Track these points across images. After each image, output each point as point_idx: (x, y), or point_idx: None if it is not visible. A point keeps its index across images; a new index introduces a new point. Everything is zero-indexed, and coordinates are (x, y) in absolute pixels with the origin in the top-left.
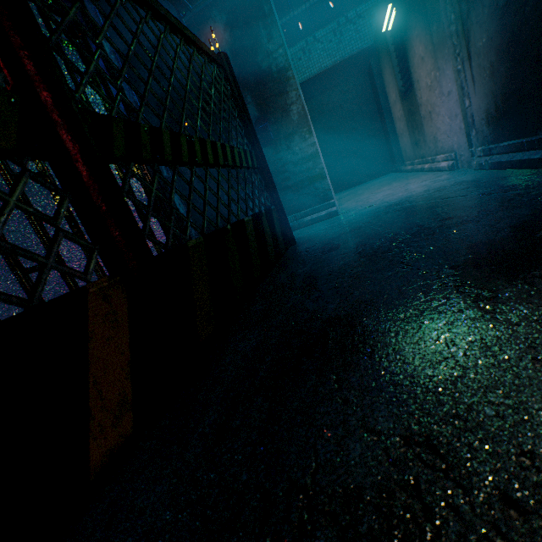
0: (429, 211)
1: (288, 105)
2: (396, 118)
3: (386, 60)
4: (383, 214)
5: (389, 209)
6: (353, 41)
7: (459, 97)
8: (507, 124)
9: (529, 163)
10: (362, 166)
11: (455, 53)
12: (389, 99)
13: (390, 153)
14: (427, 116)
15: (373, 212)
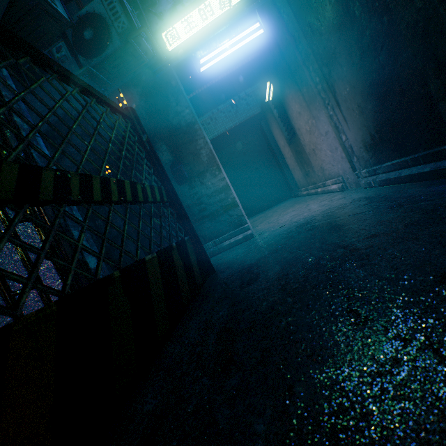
0: (344, 228)
1: (198, 150)
2: (287, 157)
3: (272, 119)
4: (296, 234)
5: (300, 229)
6: (246, 110)
7: (336, 135)
8: (385, 147)
9: (420, 176)
10: (268, 194)
11: (325, 104)
12: (279, 145)
13: (287, 183)
14: (311, 152)
15: (285, 232)
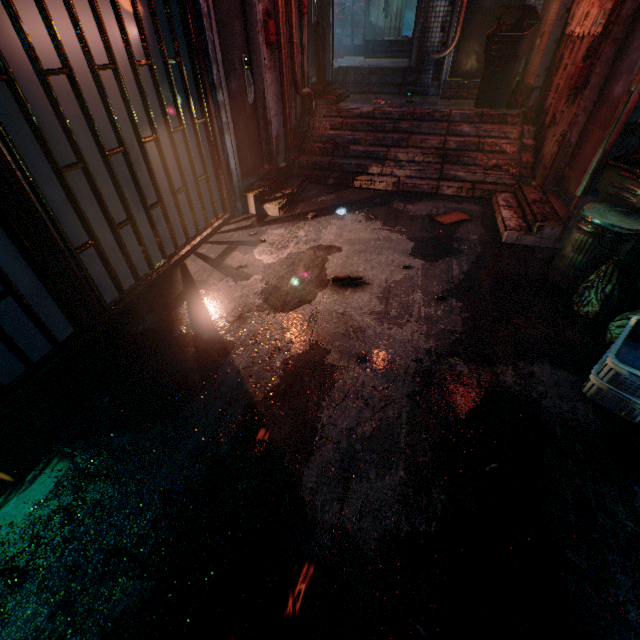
0: None
1: (412, 3)
2: None
3: None
4: None
5: None
6: None
7: None
8: None
9: None
10: None
11: None
12: None
13: None
14: None
15: None
